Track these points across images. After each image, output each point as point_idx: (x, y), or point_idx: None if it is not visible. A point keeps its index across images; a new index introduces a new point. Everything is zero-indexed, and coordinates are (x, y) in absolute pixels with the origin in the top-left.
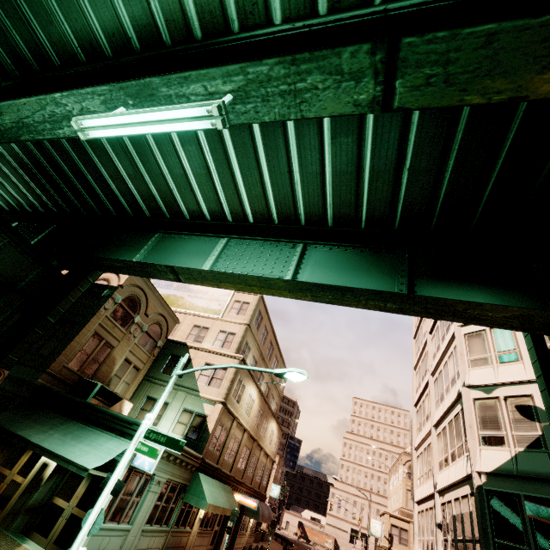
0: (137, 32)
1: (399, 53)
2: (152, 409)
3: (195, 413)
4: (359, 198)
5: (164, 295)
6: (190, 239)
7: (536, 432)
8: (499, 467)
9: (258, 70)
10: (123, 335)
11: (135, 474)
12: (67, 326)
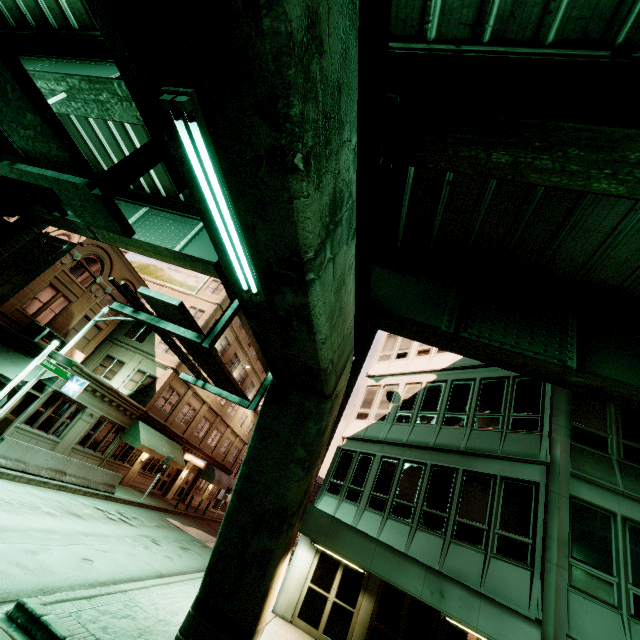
0: (30, 11)
1: None
2: (110, 366)
3: (147, 375)
4: None
5: (145, 264)
6: (118, 204)
7: (388, 410)
8: (355, 434)
9: (73, 81)
10: (83, 292)
11: (65, 401)
12: (23, 274)
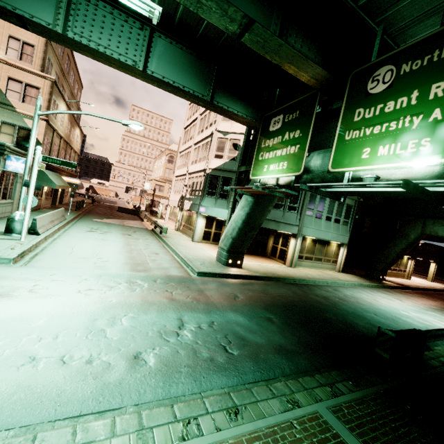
0: None
1: (252, 26)
2: None
3: (18, 127)
4: (202, 20)
5: None
6: None
7: (235, 155)
8: (217, 167)
9: None
10: None
11: (6, 175)
12: None
